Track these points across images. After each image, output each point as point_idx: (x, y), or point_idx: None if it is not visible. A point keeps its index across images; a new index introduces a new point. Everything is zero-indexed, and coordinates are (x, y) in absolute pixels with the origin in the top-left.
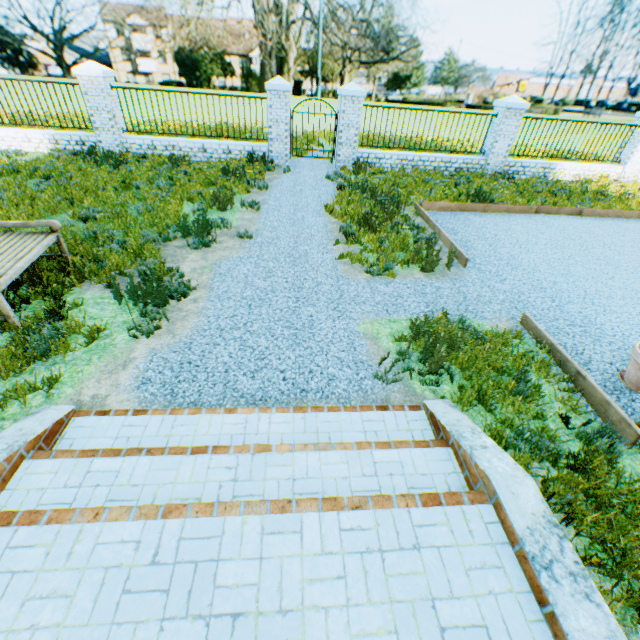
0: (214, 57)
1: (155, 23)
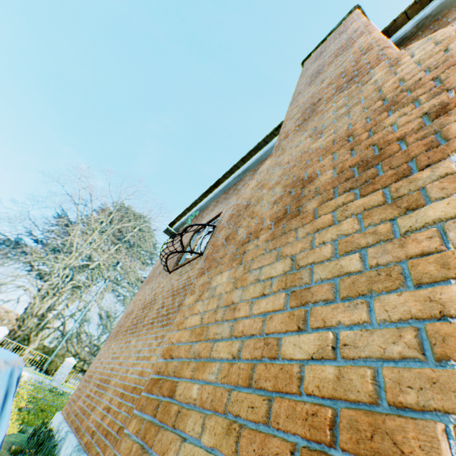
0: (20, 340)
1: (0, 311)
